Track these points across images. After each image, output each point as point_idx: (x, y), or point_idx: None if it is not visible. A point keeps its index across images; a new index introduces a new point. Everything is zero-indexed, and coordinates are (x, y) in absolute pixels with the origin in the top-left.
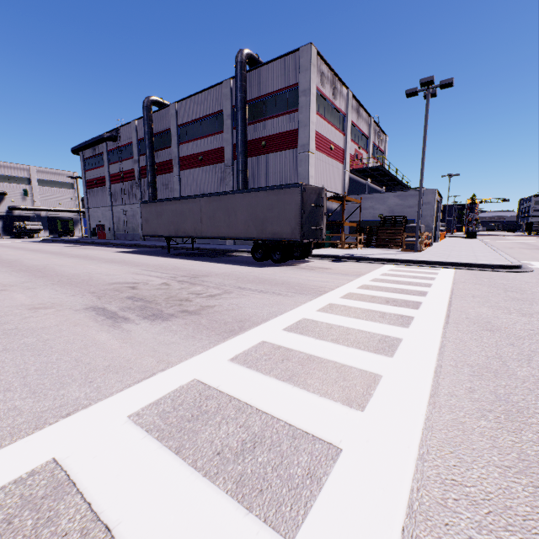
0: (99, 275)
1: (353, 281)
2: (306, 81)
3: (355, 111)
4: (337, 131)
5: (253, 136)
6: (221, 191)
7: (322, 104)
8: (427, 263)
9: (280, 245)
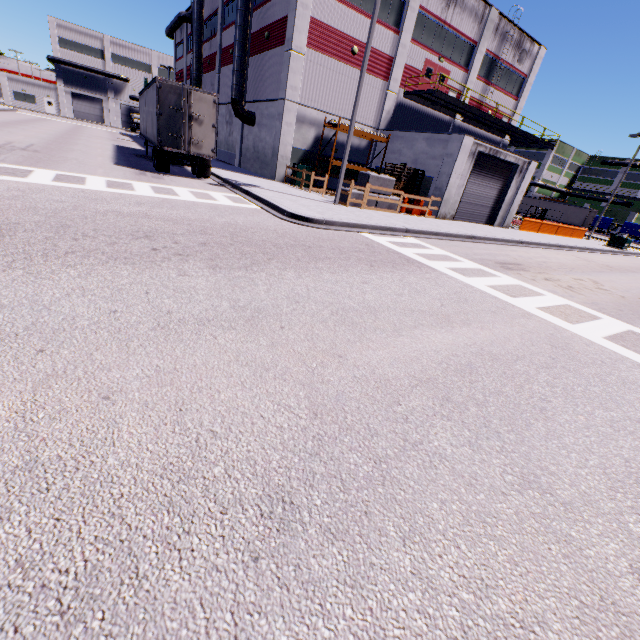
0: None
1: (94, 176)
2: None
3: None
4: (377, 25)
5: (263, 24)
6: None
7: None
8: (261, 200)
9: (155, 151)
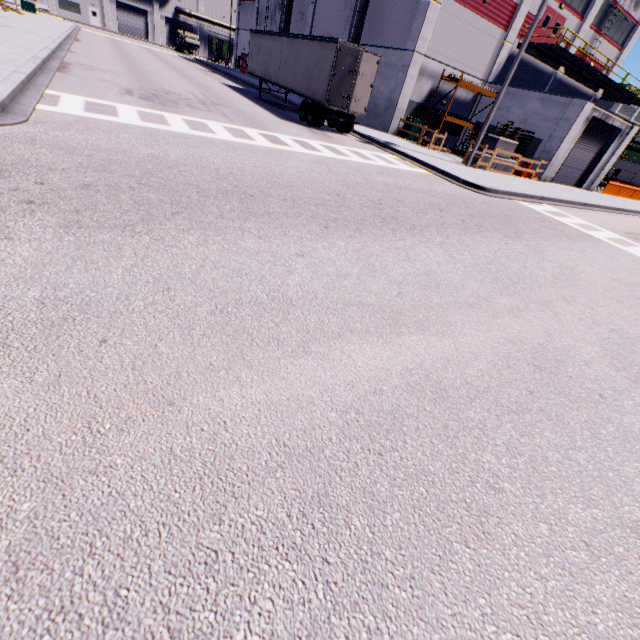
0: (166, 85)
1: (305, 139)
2: None
3: None
4: None
5: None
6: (344, 37)
7: None
8: (424, 164)
9: (314, 107)
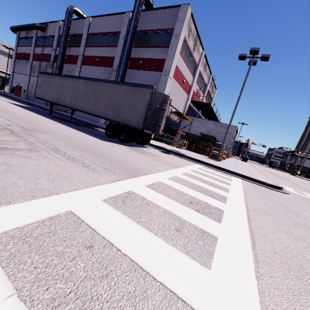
0: None
1: (168, 171)
2: (179, 28)
3: (204, 66)
4: (189, 72)
5: (135, 55)
6: None
7: (185, 50)
8: (224, 170)
9: (126, 129)
